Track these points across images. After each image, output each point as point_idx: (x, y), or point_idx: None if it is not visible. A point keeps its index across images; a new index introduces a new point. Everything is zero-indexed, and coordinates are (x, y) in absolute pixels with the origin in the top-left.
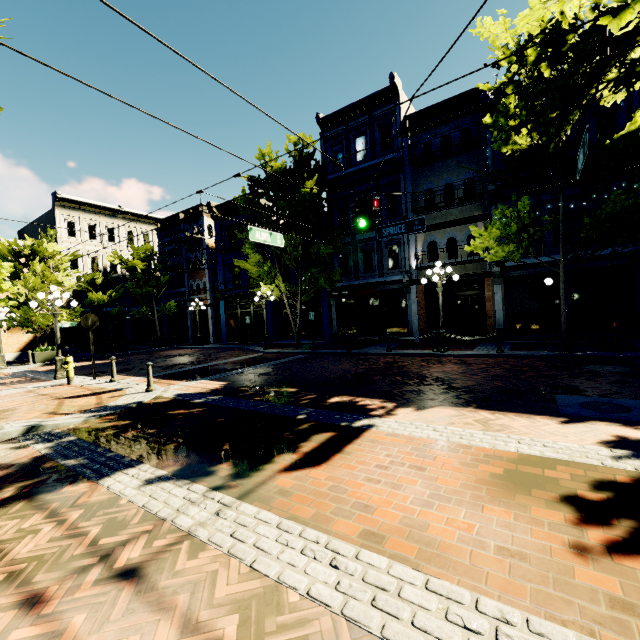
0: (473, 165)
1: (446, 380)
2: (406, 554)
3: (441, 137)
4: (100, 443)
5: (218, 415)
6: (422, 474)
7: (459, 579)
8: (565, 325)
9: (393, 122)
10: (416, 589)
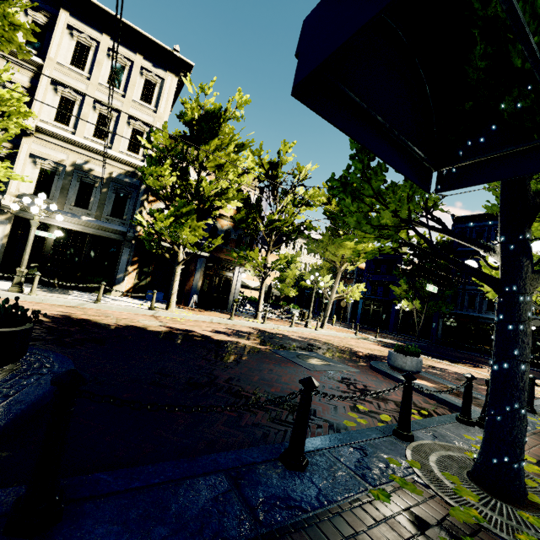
0: None
1: None
2: None
3: None
4: None
5: (422, 352)
6: None
7: None
8: None
9: None
10: None
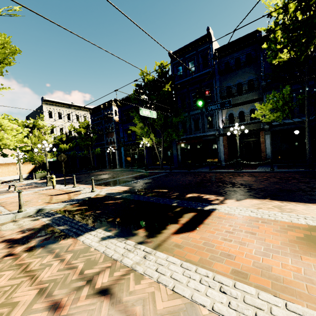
0: (253, 72)
1: (247, 185)
2: (265, 286)
3: (235, 59)
4: (74, 218)
5: (130, 203)
6: (255, 236)
7: (306, 304)
8: (309, 155)
9: (209, 52)
10: (281, 309)
